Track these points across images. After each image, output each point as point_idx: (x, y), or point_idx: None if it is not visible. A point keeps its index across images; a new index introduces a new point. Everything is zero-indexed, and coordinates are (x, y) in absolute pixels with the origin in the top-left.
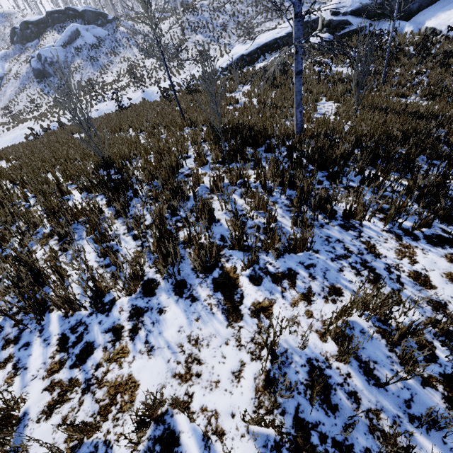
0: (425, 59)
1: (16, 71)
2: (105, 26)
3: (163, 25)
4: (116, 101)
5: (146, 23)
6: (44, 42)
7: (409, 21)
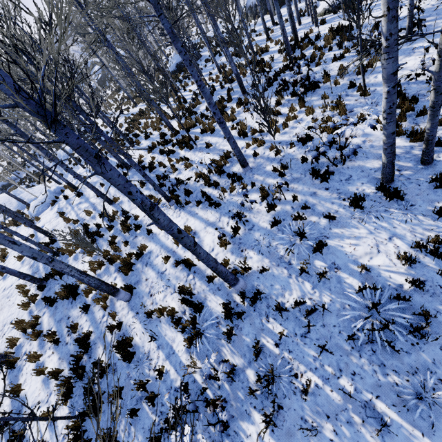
0: None
1: None
2: None
3: None
4: None
5: None
6: None
7: None
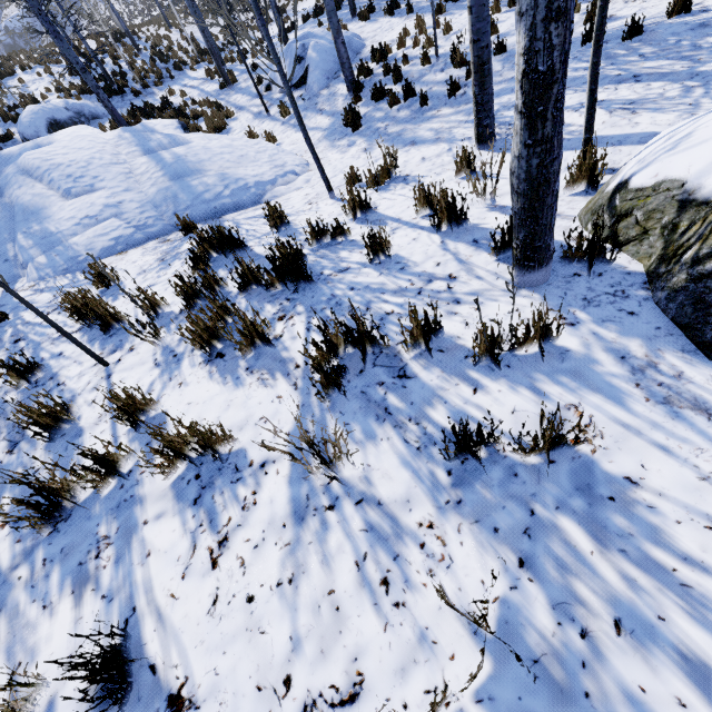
0: None
1: None
2: None
3: None
4: None
5: None
6: (8, 12)
7: None
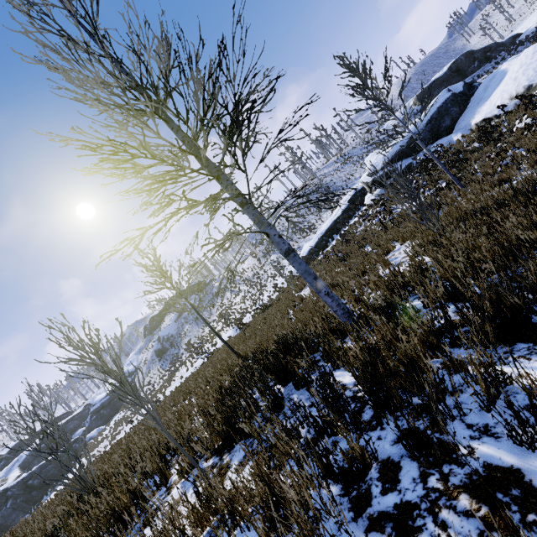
0: (498, 140)
1: (145, 358)
2: (204, 289)
3: (244, 265)
4: (203, 353)
5: (162, 288)
6: (163, 325)
7: (453, 133)
